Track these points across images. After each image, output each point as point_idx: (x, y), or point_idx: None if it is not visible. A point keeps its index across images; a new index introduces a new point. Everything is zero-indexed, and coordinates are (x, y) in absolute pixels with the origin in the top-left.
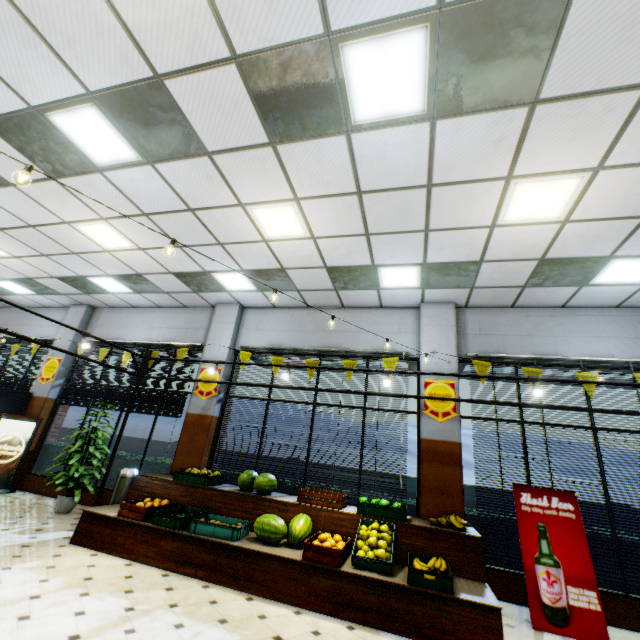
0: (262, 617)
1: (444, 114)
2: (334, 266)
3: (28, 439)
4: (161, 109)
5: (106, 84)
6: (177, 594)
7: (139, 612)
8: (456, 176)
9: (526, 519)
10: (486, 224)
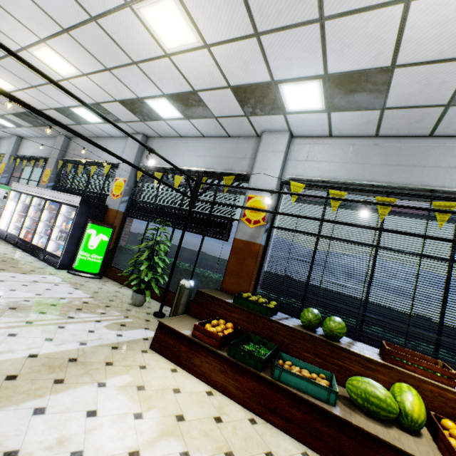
0: None
1: None
2: None
3: (107, 241)
4: None
5: None
6: None
7: None
8: None
9: None
10: None
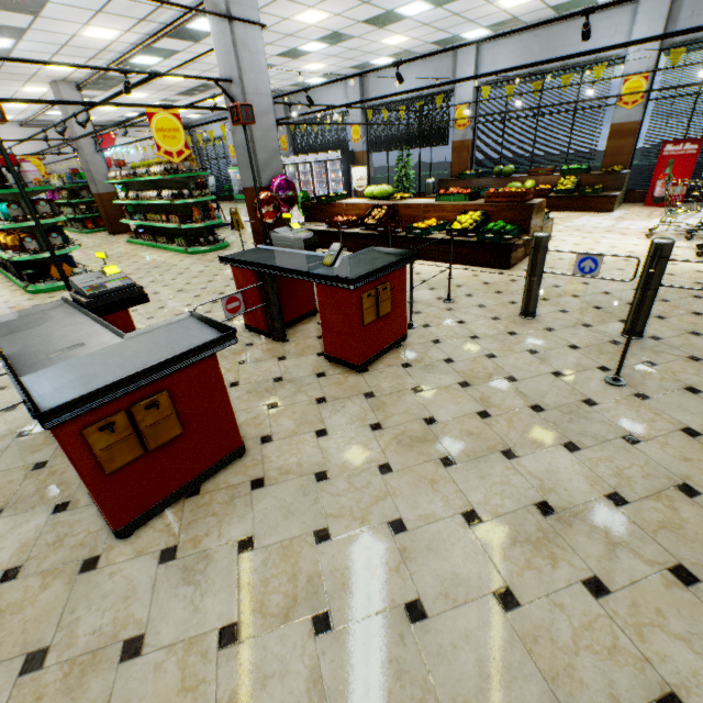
0: None
1: None
2: (556, 5)
3: (366, 176)
4: None
5: None
6: None
7: None
8: None
9: (662, 160)
10: None
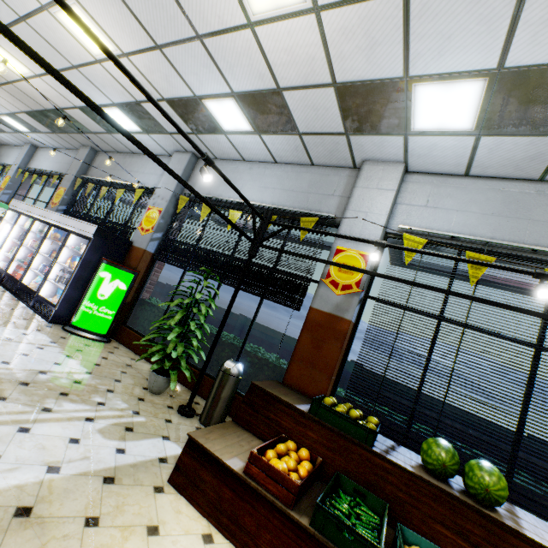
0: None
1: None
2: None
3: (125, 291)
4: None
5: None
6: None
7: None
8: None
9: None
10: None
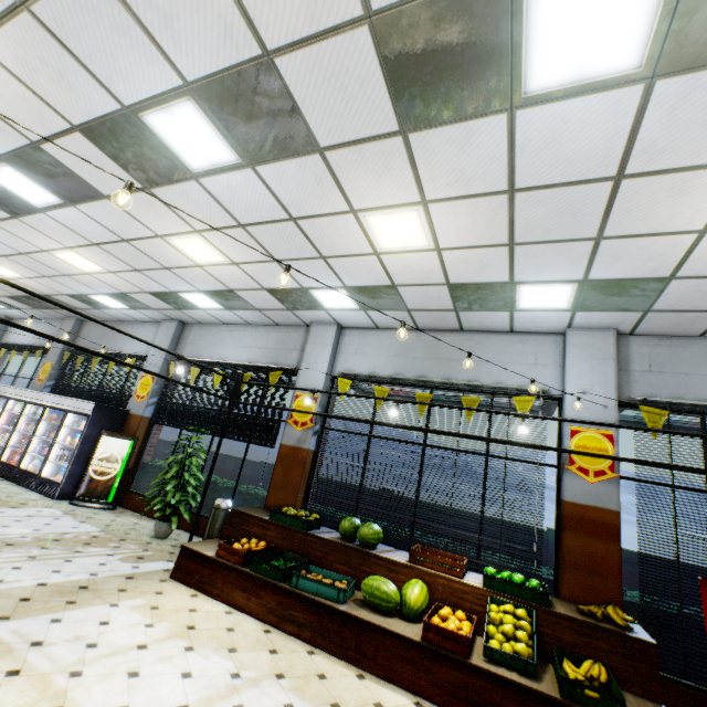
0: (378, 706)
1: (672, 69)
2: (459, 283)
3: (127, 457)
4: (268, 97)
5: (206, 71)
6: (282, 660)
7: (245, 681)
8: (666, 162)
9: None
10: (694, 228)
